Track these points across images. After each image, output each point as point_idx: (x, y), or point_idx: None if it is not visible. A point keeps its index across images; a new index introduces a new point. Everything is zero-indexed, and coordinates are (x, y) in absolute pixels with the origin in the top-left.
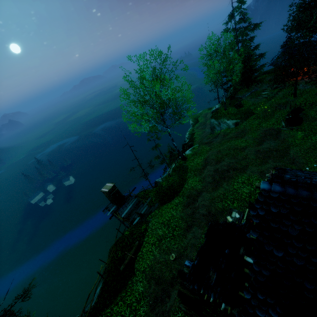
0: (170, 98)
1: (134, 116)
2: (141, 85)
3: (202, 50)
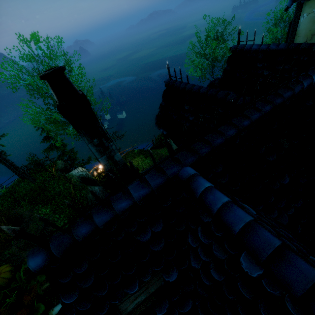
0: (221, 55)
1: (194, 63)
2: (204, 42)
3: (269, 15)
